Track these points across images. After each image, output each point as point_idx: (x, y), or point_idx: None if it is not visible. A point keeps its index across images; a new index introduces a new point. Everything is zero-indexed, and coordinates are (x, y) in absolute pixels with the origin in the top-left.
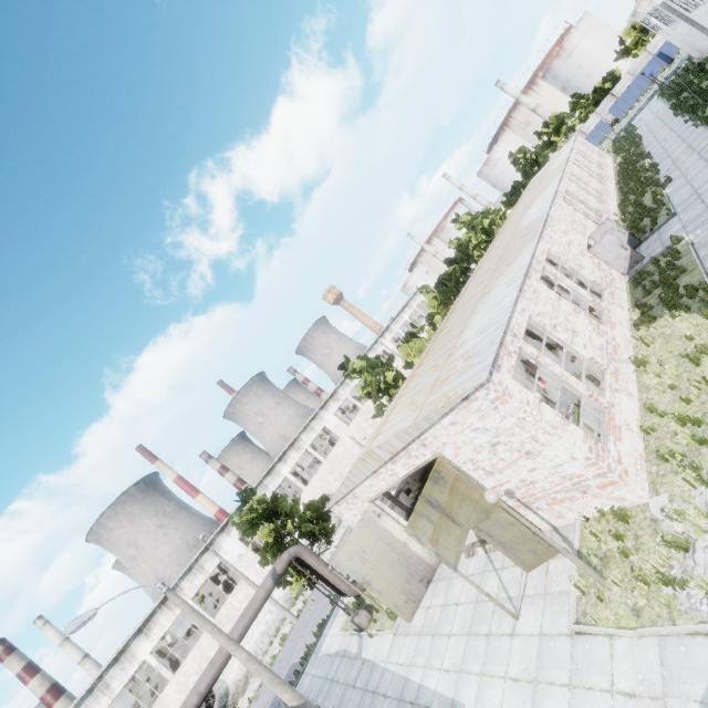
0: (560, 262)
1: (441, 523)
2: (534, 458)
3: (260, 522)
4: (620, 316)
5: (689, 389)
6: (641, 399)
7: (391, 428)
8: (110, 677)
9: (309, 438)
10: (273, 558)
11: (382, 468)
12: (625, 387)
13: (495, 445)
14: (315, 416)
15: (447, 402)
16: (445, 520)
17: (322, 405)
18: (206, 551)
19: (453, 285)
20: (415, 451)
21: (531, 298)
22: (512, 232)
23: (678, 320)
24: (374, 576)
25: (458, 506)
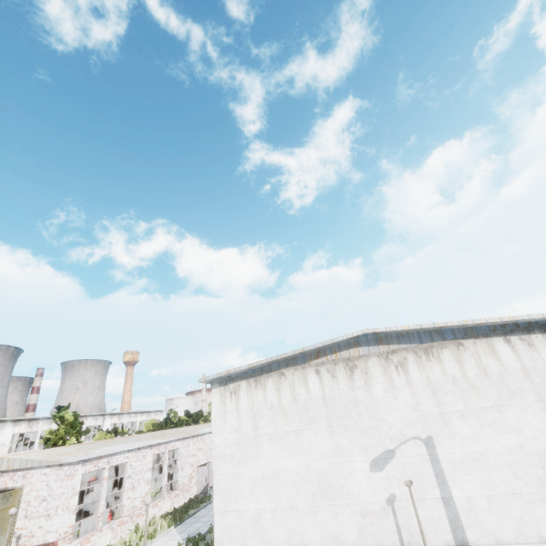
0: (177, 458)
1: None
2: (48, 520)
3: None
4: (165, 506)
5: (125, 545)
6: (115, 544)
7: (25, 455)
8: None
9: None
10: None
11: None
12: (118, 532)
13: (45, 500)
14: (2, 421)
15: (55, 460)
16: None
17: (18, 419)
18: None
19: (169, 427)
20: (17, 477)
21: (139, 456)
22: (197, 428)
23: (166, 521)
24: None
25: None
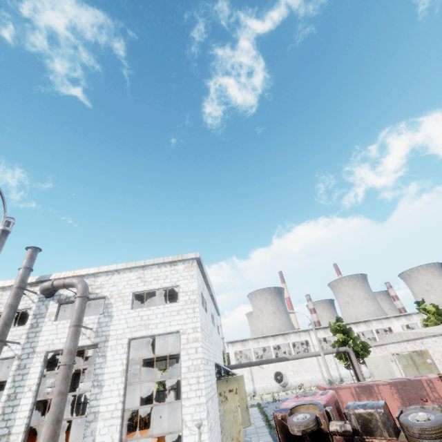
0: None
1: (411, 365)
2: None
3: (338, 333)
4: None
5: None
6: None
7: (412, 331)
8: (260, 340)
9: (376, 325)
10: (337, 347)
11: (402, 342)
12: None
13: None
14: (387, 318)
15: (434, 331)
16: (413, 366)
17: (395, 315)
18: (304, 331)
19: None
20: (417, 343)
21: None
22: None
23: None
24: (377, 376)
25: (423, 368)
